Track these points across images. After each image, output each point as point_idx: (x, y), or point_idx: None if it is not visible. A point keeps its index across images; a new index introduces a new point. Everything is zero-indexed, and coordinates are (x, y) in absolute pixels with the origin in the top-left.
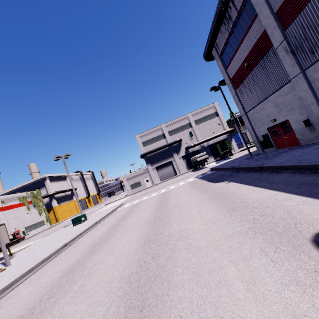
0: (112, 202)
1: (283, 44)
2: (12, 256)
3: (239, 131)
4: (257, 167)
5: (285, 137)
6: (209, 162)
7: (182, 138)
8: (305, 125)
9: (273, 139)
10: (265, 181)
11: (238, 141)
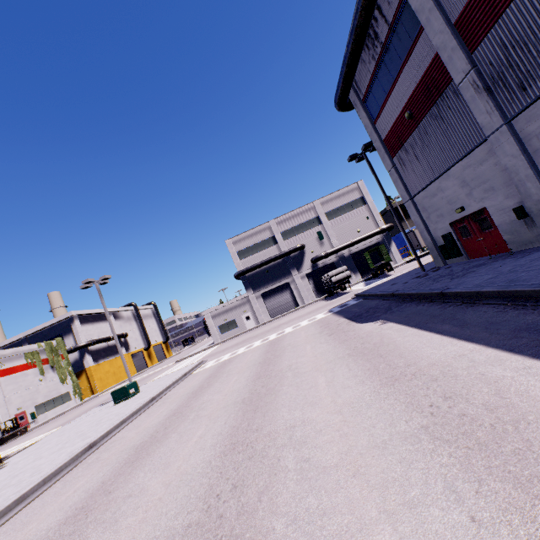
0: (187, 356)
1: (470, 76)
2: (2, 465)
3: (402, 229)
4: (436, 294)
5: (482, 238)
6: (353, 283)
7: (306, 244)
8: (517, 216)
9: (461, 242)
10: (450, 322)
11: (401, 245)
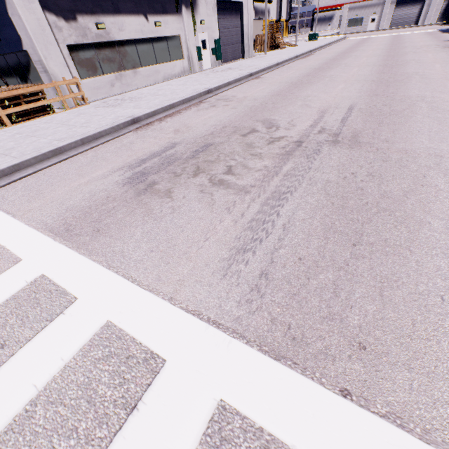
0: (319, 36)
1: None
2: None
3: None
4: None
5: None
6: None
7: None
8: None
9: None
10: None
11: None
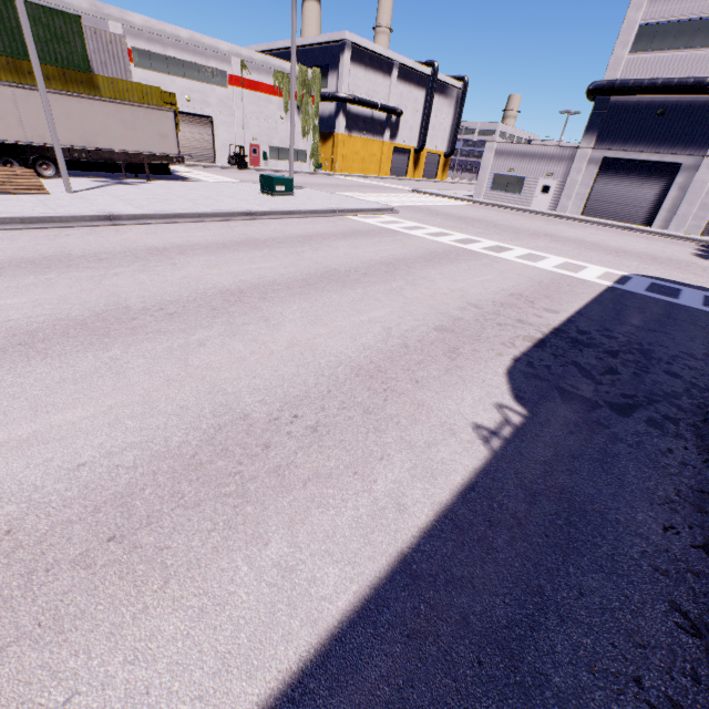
0: (426, 192)
1: None
2: (141, 183)
3: None
4: None
5: None
6: None
7: None
8: None
9: None
10: None
11: None
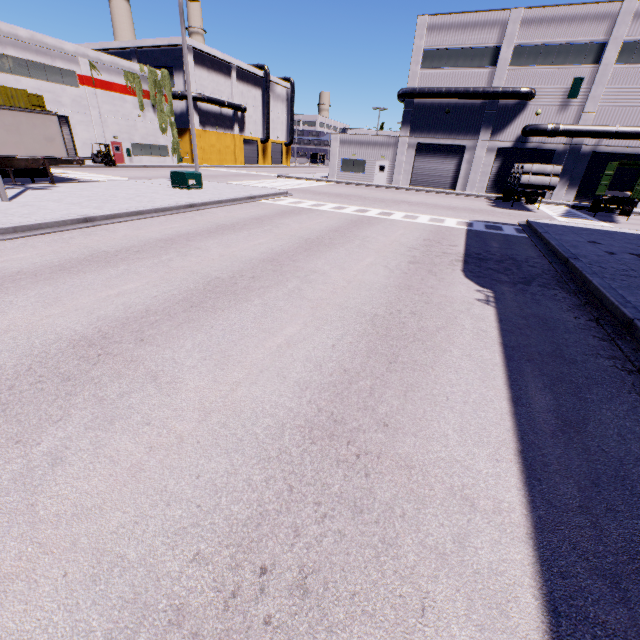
0: (291, 177)
1: None
2: (50, 187)
3: None
4: (621, 315)
5: None
6: (553, 201)
7: (539, 92)
8: None
9: None
10: (563, 396)
11: None
